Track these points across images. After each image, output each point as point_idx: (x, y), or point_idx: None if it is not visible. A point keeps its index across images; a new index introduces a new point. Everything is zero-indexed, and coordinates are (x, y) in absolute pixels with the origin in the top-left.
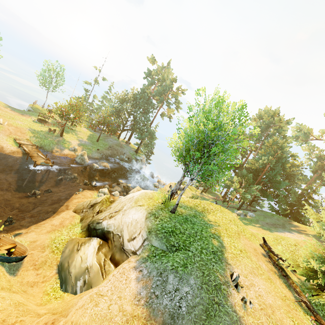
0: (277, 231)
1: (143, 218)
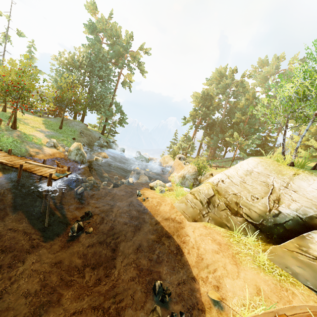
0: None
1: None
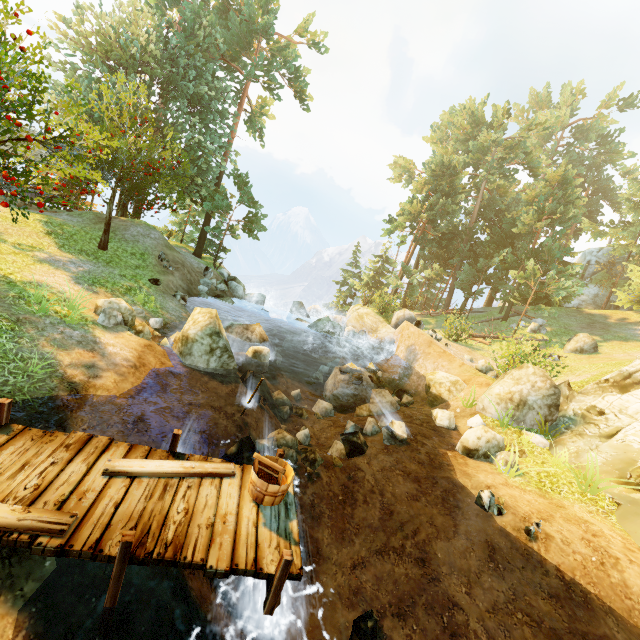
0: (636, 336)
1: None
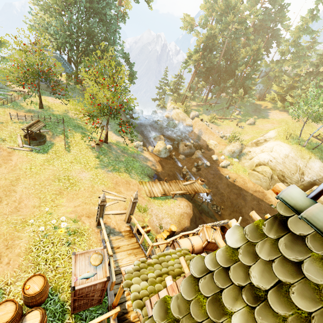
0: (267, 116)
1: (322, 163)
